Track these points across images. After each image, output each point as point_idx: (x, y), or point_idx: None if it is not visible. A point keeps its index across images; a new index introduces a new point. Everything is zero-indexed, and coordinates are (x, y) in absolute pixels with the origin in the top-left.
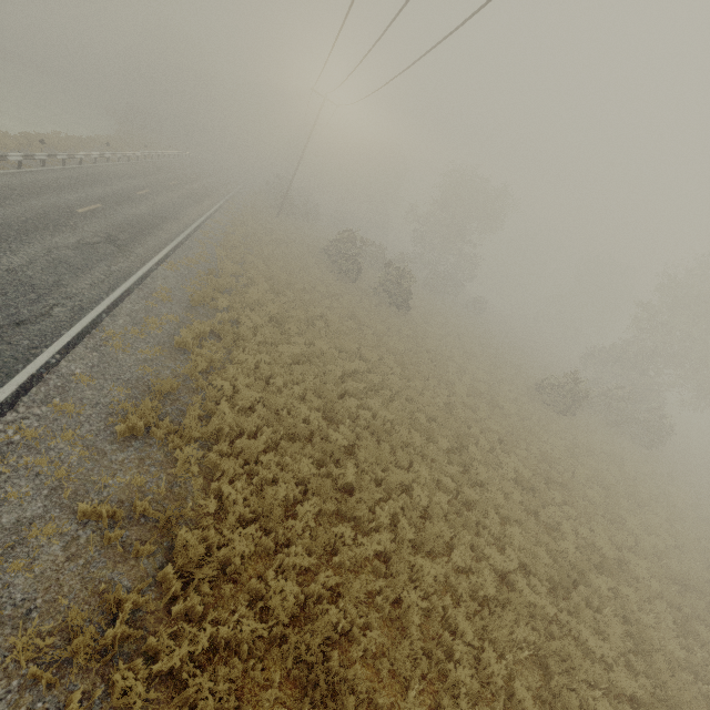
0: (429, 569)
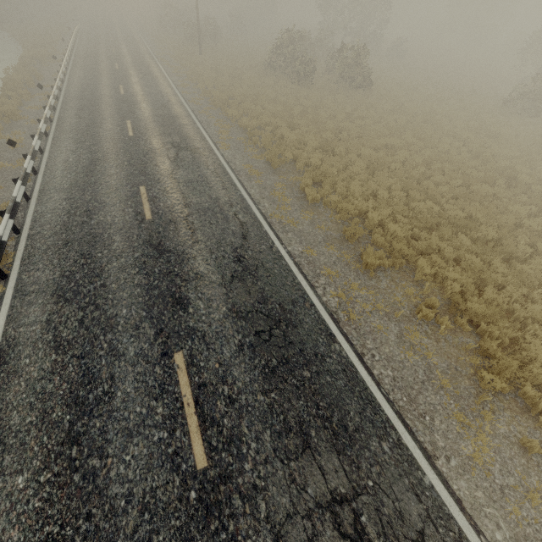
0: None
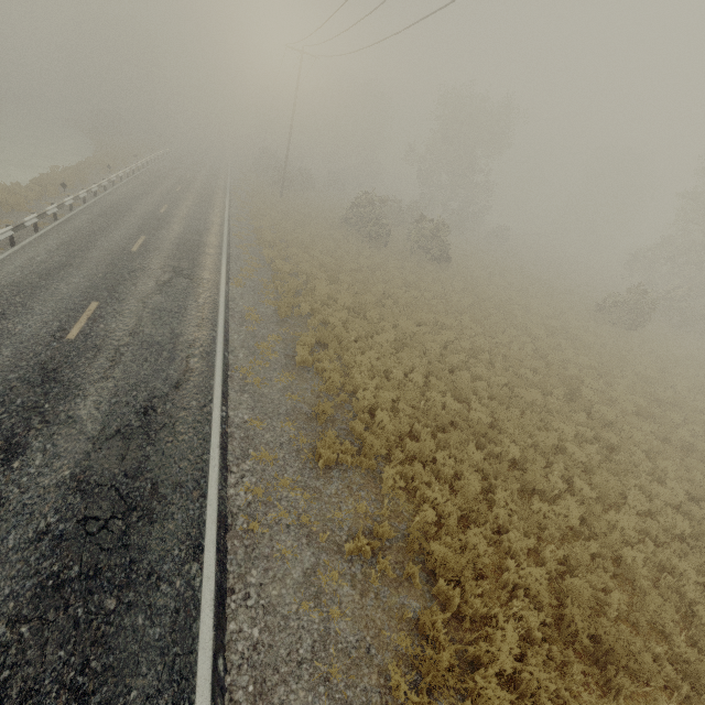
0: (627, 522)
